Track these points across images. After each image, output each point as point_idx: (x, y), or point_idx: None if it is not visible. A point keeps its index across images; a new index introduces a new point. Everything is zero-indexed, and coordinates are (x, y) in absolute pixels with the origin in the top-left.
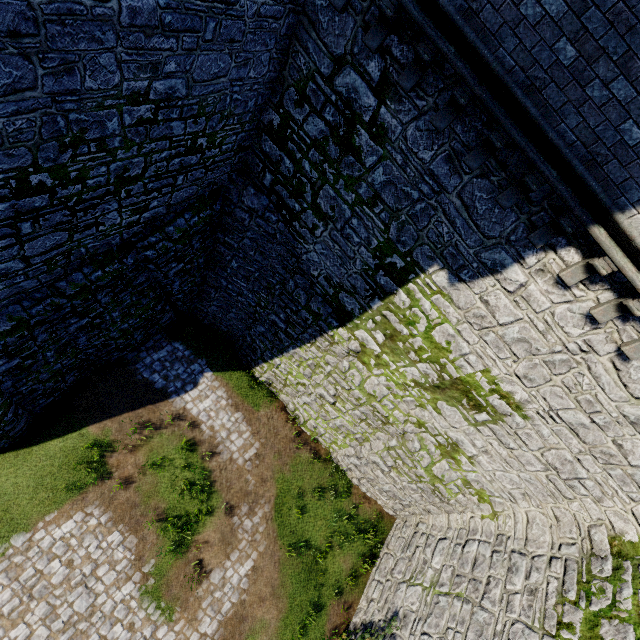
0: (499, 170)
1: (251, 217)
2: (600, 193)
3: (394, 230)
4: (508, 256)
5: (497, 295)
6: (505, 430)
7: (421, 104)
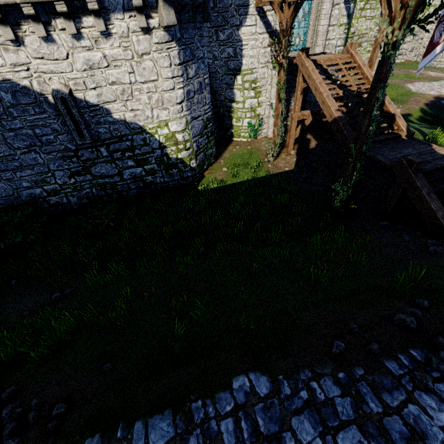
0: None
1: None
2: None
3: None
4: None
5: None
6: None
7: None
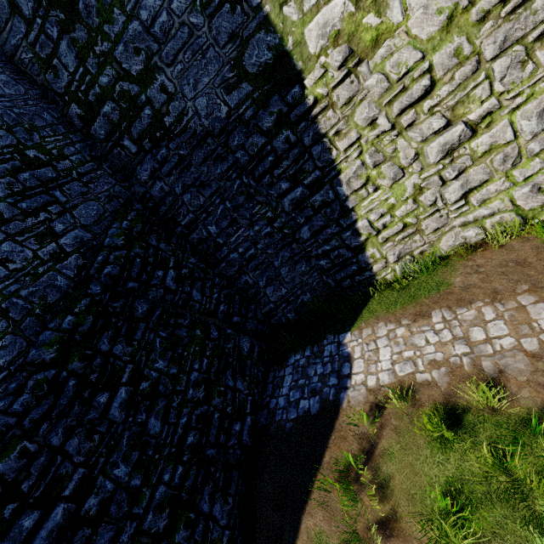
0: None
1: (161, 179)
2: None
3: None
4: None
5: None
6: None
7: None
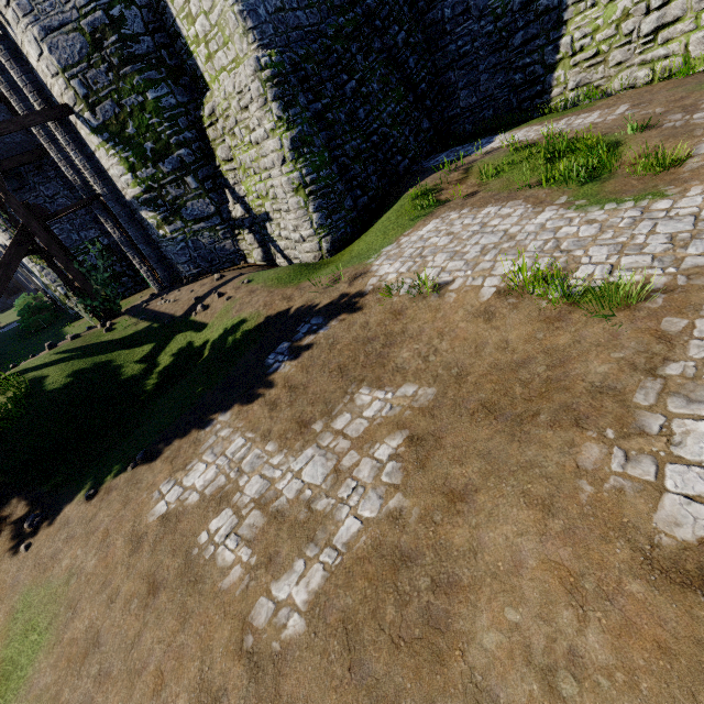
0: None
1: None
2: None
3: None
4: None
5: None
6: None
7: None
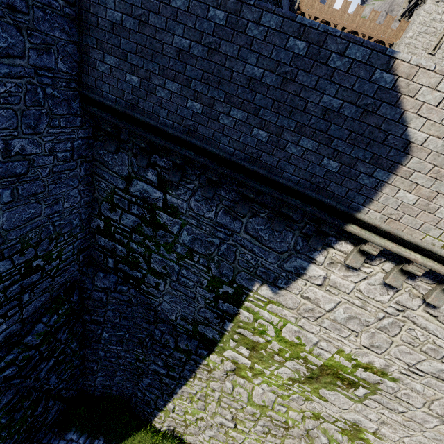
0: (263, 209)
1: (107, 294)
2: (336, 205)
3: (214, 268)
4: (303, 261)
5: (312, 290)
6: (386, 397)
7: (191, 186)
